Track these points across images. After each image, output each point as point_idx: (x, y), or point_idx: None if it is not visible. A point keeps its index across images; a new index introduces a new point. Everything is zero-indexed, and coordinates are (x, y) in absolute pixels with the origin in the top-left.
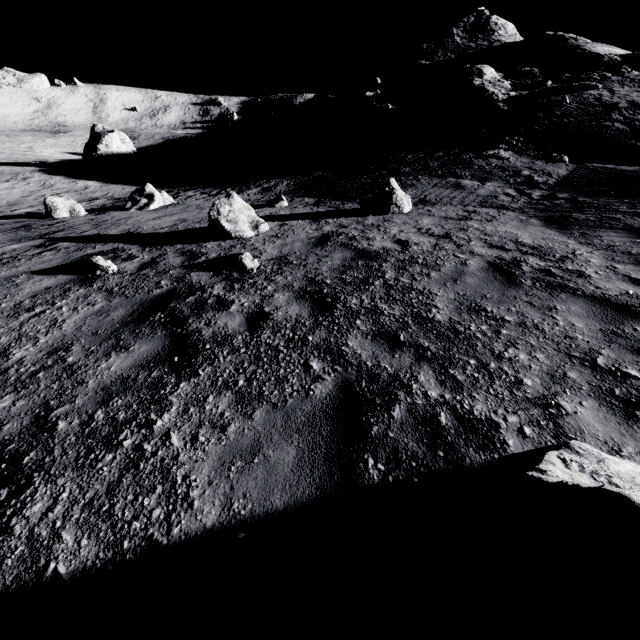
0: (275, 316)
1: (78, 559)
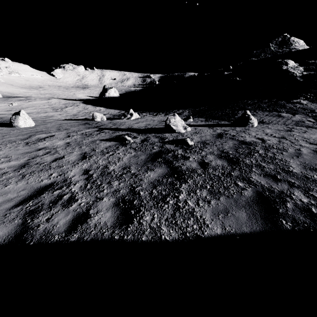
0: (211, 164)
1: (172, 236)
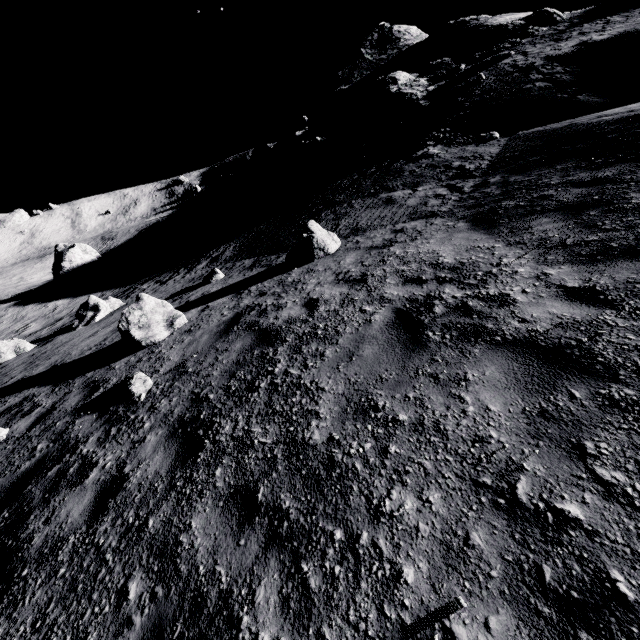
0: (130, 481)
1: None
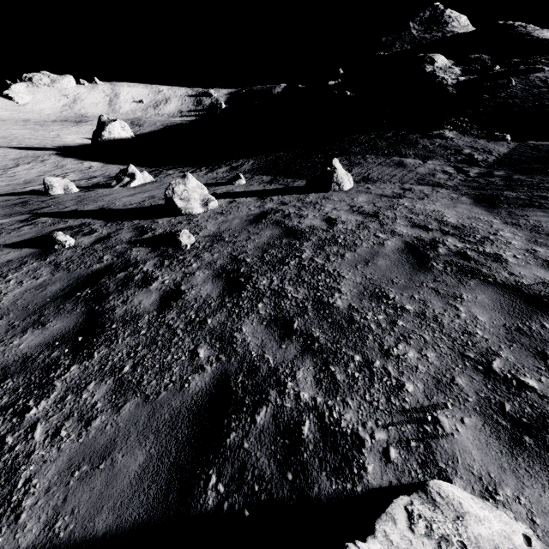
0: (187, 295)
1: None
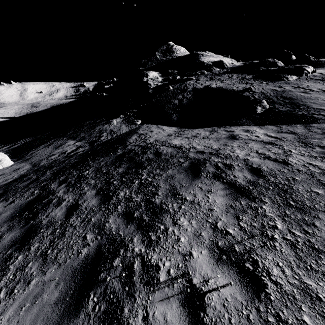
0: None
1: None
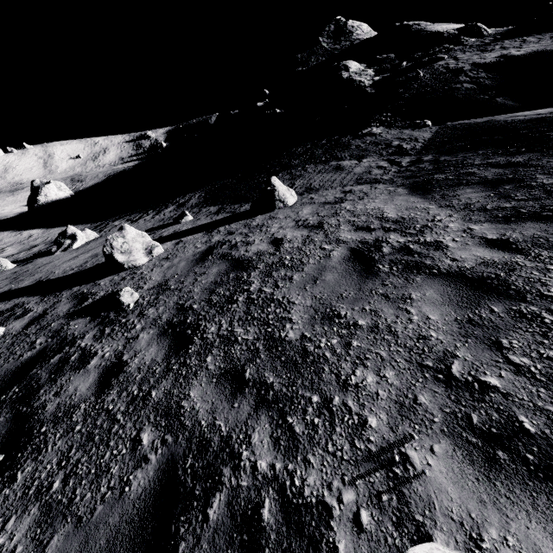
0: (130, 366)
1: None
